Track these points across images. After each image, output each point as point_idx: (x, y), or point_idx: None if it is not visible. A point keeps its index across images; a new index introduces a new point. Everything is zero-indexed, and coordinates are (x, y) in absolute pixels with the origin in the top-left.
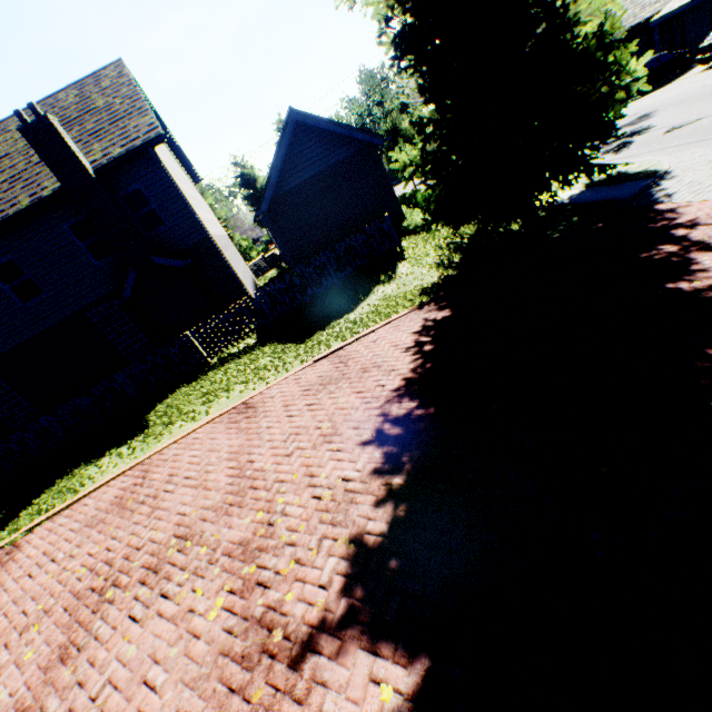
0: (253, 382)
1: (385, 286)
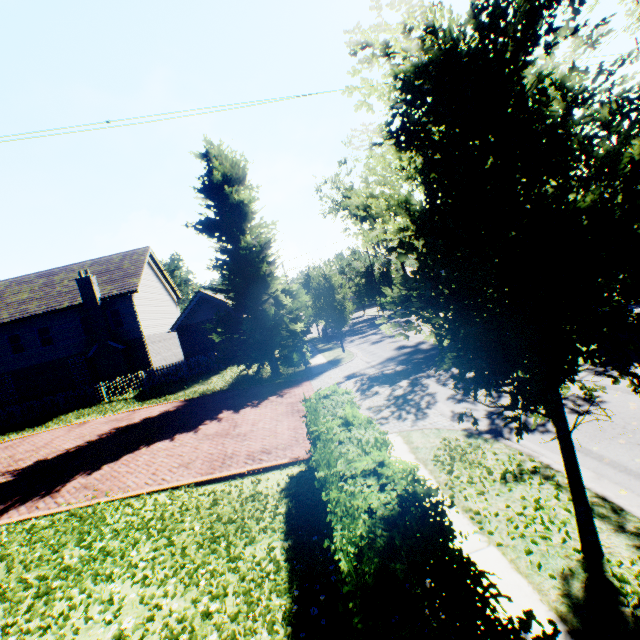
0: (102, 414)
1: (200, 385)
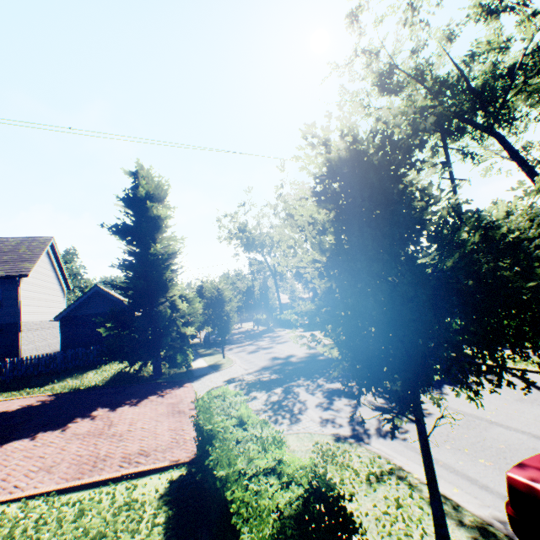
0: None
1: (74, 379)
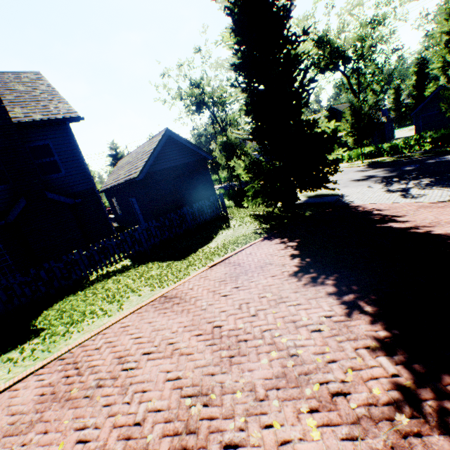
0: (156, 284)
1: (226, 231)
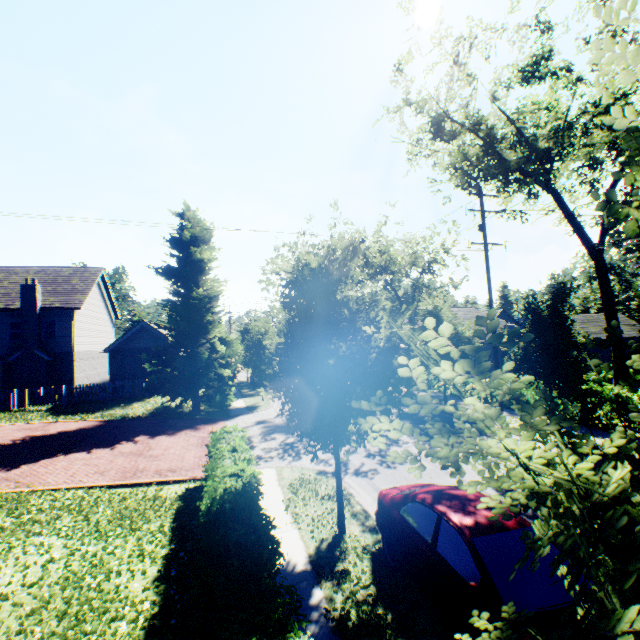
0: (13, 421)
1: (121, 409)
